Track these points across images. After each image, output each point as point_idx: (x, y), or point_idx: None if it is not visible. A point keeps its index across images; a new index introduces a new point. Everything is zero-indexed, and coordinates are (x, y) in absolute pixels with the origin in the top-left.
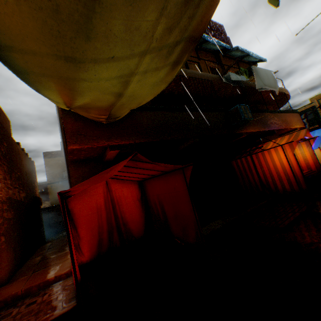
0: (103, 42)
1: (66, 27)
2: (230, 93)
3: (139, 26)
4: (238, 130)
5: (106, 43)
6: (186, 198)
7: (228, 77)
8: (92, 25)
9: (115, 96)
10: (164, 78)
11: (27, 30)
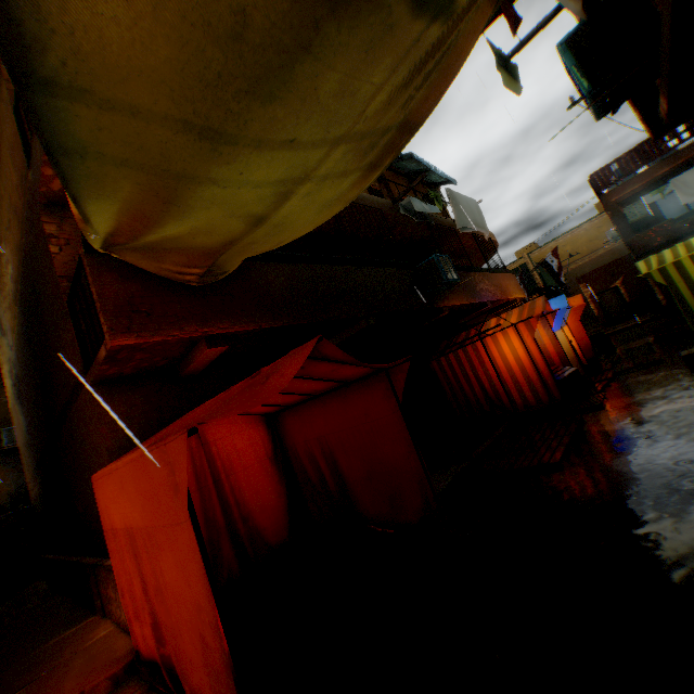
0: (293, 110)
1: (240, 70)
2: (411, 235)
3: (358, 90)
4: (437, 301)
5: (296, 111)
6: (398, 431)
7: (408, 205)
8: (291, 74)
9: (249, 222)
10: (345, 193)
11: (148, 62)
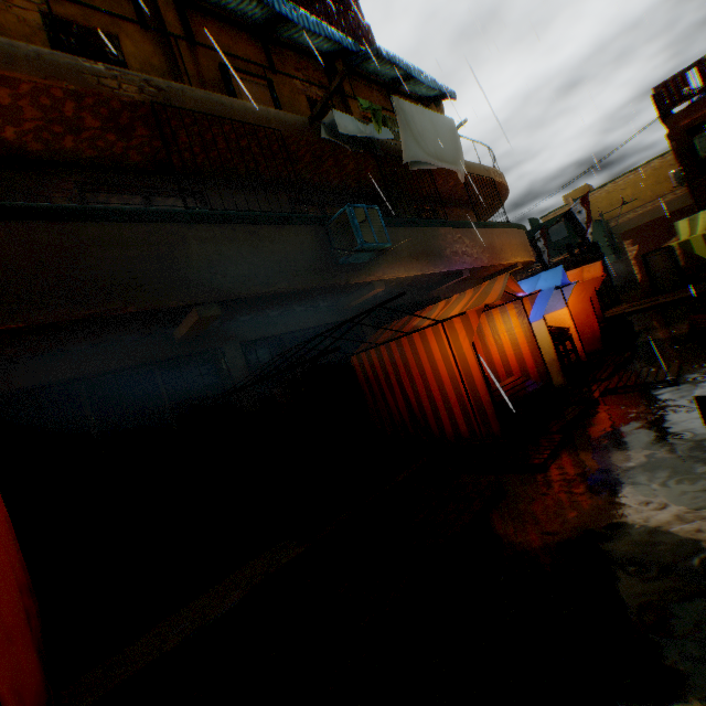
0: None
1: None
2: (357, 173)
3: None
4: (361, 274)
5: None
6: None
7: (335, 126)
8: None
9: None
10: None
11: None
